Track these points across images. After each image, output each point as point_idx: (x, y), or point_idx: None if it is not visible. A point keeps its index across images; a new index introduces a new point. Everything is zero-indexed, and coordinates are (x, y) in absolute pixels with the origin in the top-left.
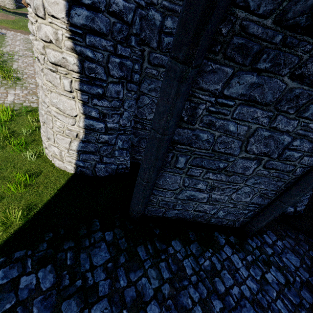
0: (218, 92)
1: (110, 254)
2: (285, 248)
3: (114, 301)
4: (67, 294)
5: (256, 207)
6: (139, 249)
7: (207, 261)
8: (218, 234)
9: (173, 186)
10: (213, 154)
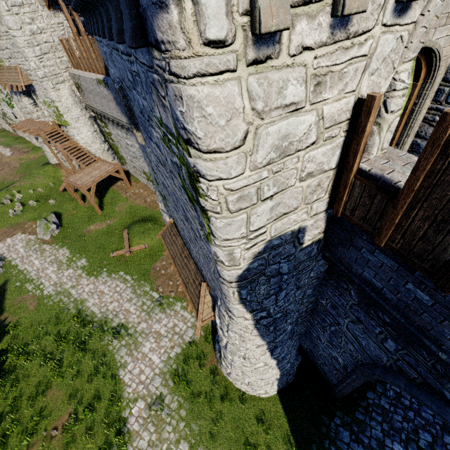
0: None
1: (347, 430)
2: None
3: None
4: None
5: None
6: (357, 415)
7: (390, 391)
8: None
9: None
10: None
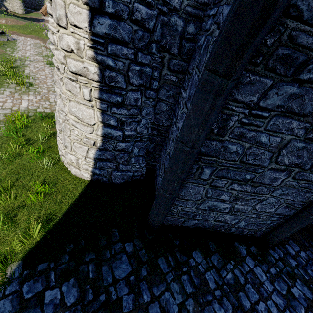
0: (253, 103)
1: (131, 266)
2: (309, 259)
3: None
4: (92, 310)
5: (280, 218)
6: (160, 261)
7: (229, 274)
8: (239, 244)
9: (195, 197)
10: (241, 165)
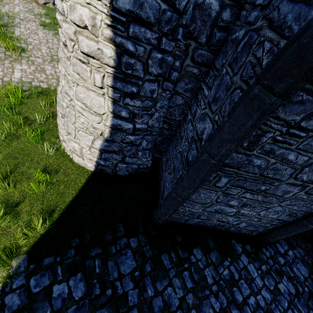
0: (294, 122)
1: (136, 262)
2: (295, 258)
3: (143, 311)
4: (99, 304)
5: (279, 222)
6: (163, 257)
7: (226, 270)
8: (236, 242)
9: (205, 201)
10: (260, 178)
